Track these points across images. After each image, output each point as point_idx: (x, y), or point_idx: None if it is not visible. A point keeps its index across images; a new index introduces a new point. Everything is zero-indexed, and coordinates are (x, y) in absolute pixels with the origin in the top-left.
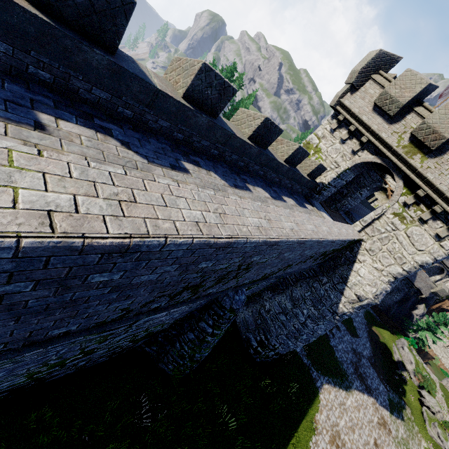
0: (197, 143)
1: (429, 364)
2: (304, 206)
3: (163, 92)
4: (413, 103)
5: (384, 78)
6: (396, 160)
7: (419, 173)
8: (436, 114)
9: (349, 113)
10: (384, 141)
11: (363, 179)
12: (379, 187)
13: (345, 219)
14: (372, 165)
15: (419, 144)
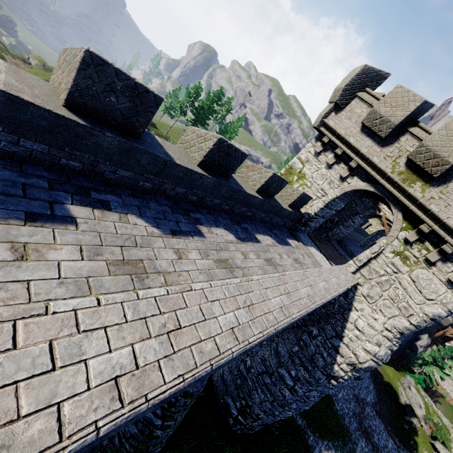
0: (111, 174)
1: (437, 401)
2: (287, 243)
3: (9, 93)
4: (407, 123)
5: (371, 96)
6: (391, 188)
7: (421, 204)
8: (435, 135)
9: (335, 134)
10: (376, 166)
11: (354, 206)
12: (372, 214)
13: (338, 250)
14: (364, 193)
15: (418, 170)
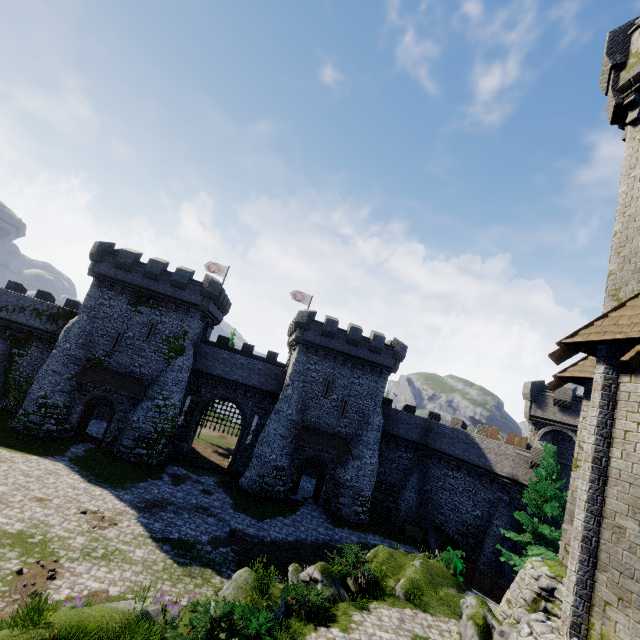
0: None
1: None
2: None
3: None
4: None
5: None
6: None
7: None
8: None
9: None
10: None
11: None
12: None
13: None
14: None
15: None
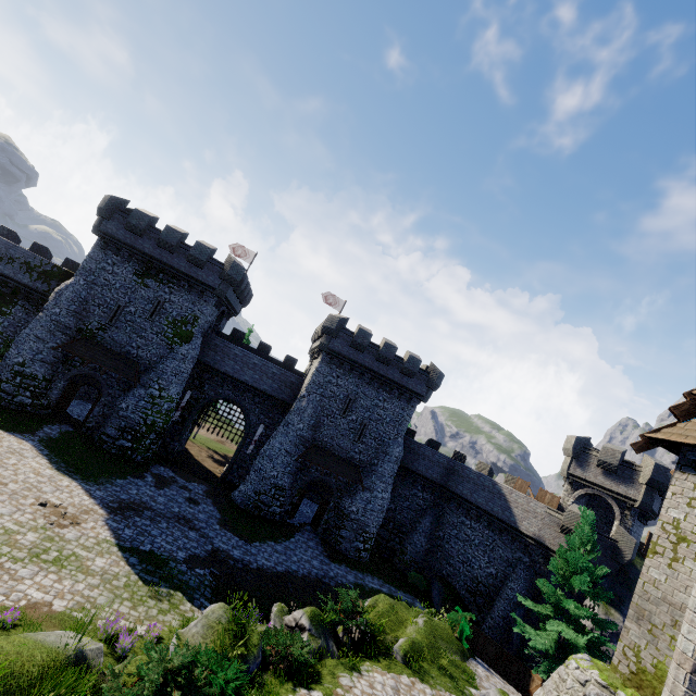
0: None
1: None
2: None
3: None
4: None
5: None
6: None
7: None
8: None
9: None
10: None
11: None
12: None
13: None
14: None
15: None
